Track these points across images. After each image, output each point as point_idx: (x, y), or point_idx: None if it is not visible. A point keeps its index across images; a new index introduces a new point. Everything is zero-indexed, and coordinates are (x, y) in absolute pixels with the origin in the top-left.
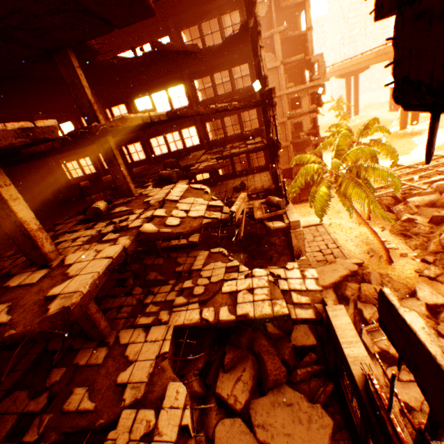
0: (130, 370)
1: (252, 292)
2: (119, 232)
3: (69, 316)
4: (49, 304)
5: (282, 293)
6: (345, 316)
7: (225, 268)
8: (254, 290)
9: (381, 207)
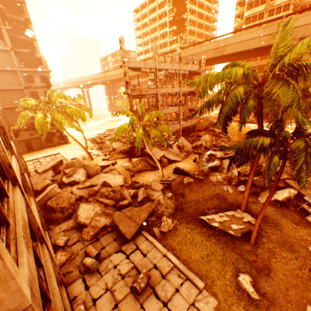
0: None
1: None
2: None
3: None
4: None
5: None
6: None
7: None
8: None
9: (94, 142)
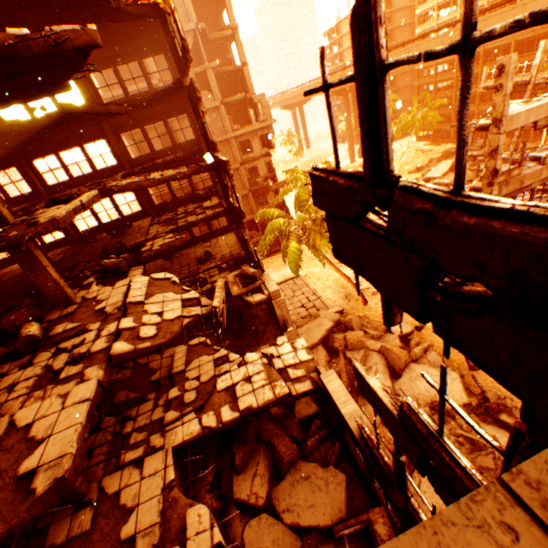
0: (133, 518)
1: (250, 380)
2: (80, 362)
3: (65, 485)
4: (26, 483)
5: (279, 373)
6: (337, 379)
7: (213, 362)
8: (251, 378)
9: None
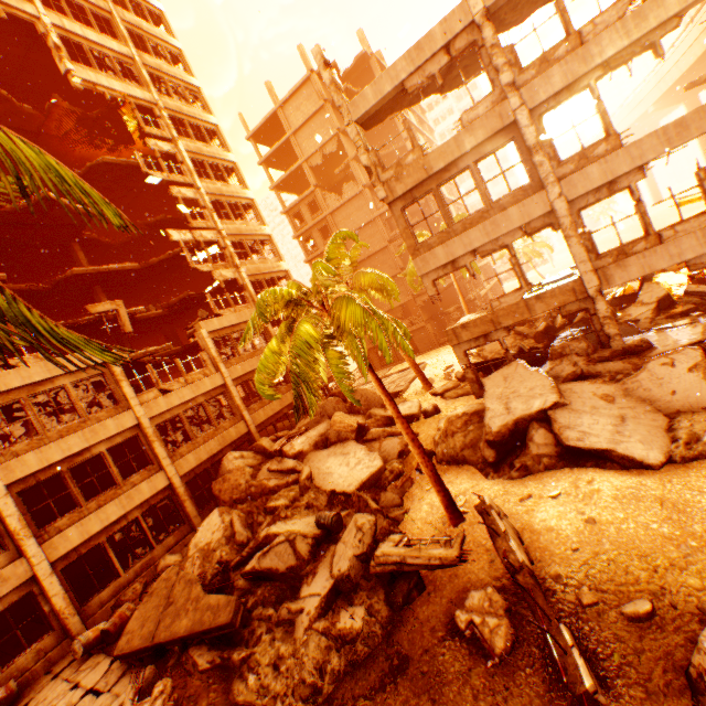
0: None
1: None
2: None
3: None
4: None
5: None
6: None
7: None
8: None
9: None
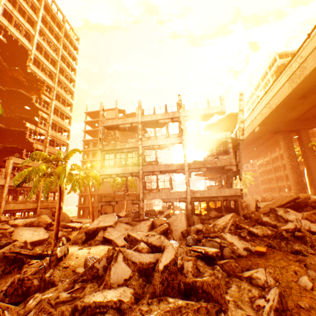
0: None
1: None
2: None
3: None
4: None
5: None
6: None
7: None
8: None
9: None
